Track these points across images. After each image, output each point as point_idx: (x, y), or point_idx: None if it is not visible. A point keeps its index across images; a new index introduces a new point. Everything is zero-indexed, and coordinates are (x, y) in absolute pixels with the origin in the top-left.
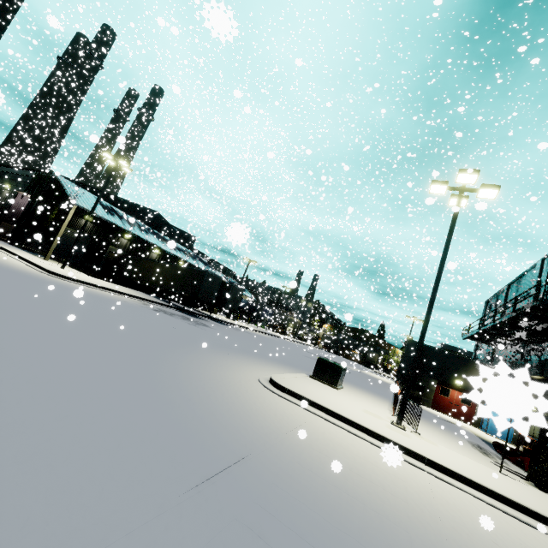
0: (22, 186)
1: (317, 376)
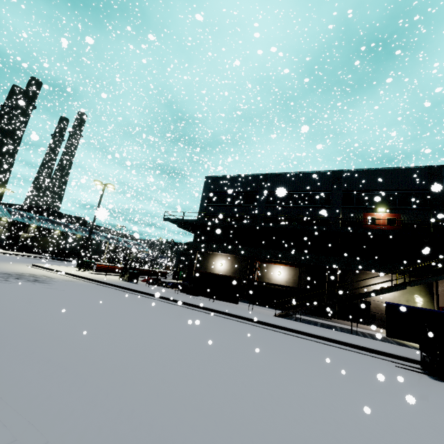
0: None
1: (77, 266)
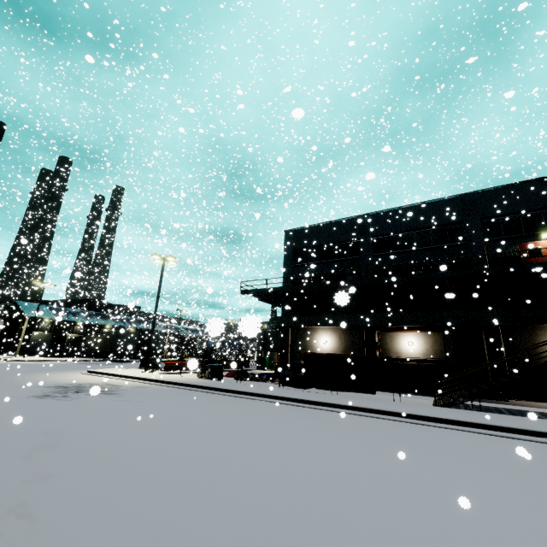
0: None
1: (141, 366)
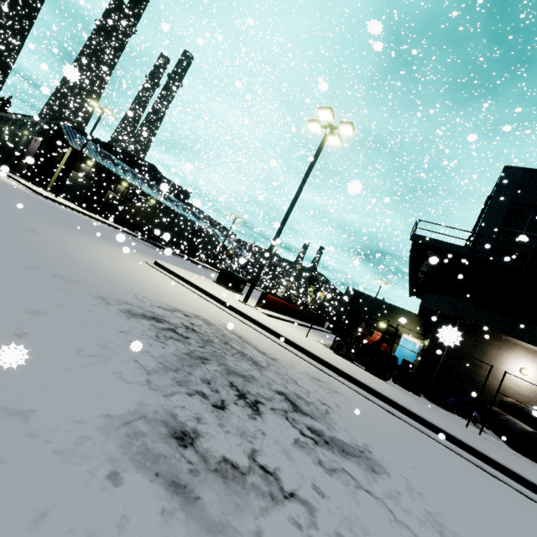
0: (37, 132)
1: (218, 281)
